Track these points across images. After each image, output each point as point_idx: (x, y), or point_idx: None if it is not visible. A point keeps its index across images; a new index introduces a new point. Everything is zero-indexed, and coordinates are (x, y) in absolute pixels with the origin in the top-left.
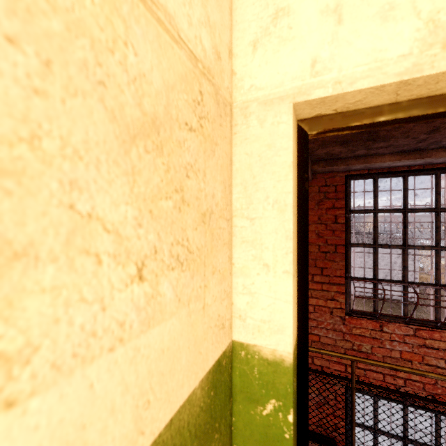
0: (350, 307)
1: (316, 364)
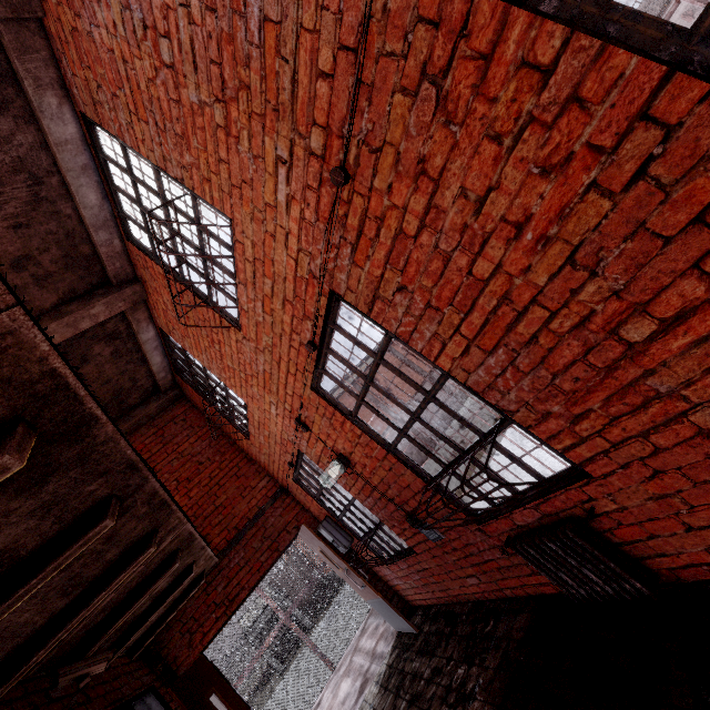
0: (247, 434)
1: (282, 478)
